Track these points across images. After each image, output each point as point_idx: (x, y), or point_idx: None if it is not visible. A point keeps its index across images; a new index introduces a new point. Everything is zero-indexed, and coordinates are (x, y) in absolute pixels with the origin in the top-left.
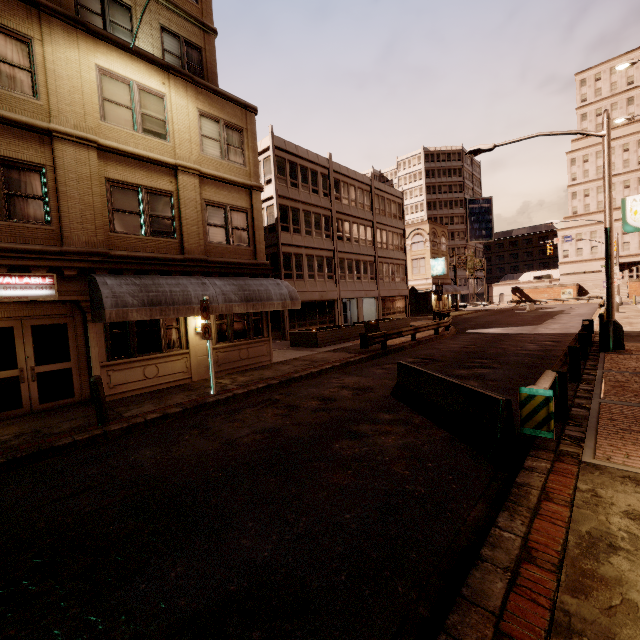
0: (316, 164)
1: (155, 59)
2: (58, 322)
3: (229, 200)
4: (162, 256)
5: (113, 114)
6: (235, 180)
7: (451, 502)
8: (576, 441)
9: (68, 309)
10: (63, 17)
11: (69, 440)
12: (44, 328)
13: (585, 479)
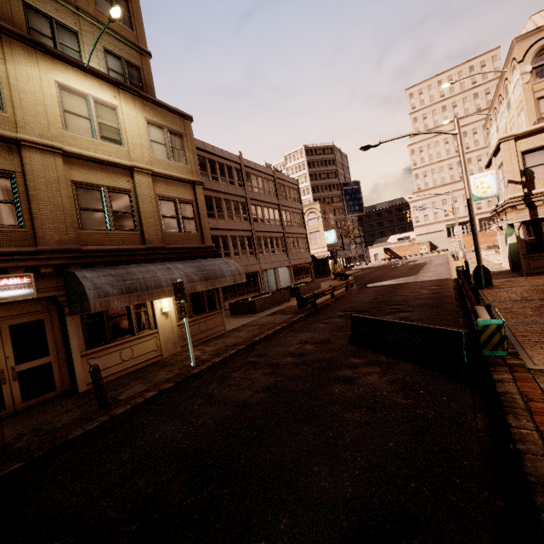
0: (230, 161)
1: (106, 76)
2: (35, 319)
3: (177, 194)
4: (127, 247)
5: (74, 124)
6: (181, 177)
7: (460, 417)
8: (514, 355)
9: (43, 305)
10: (23, 39)
11: (80, 431)
12: (22, 326)
13: (542, 381)
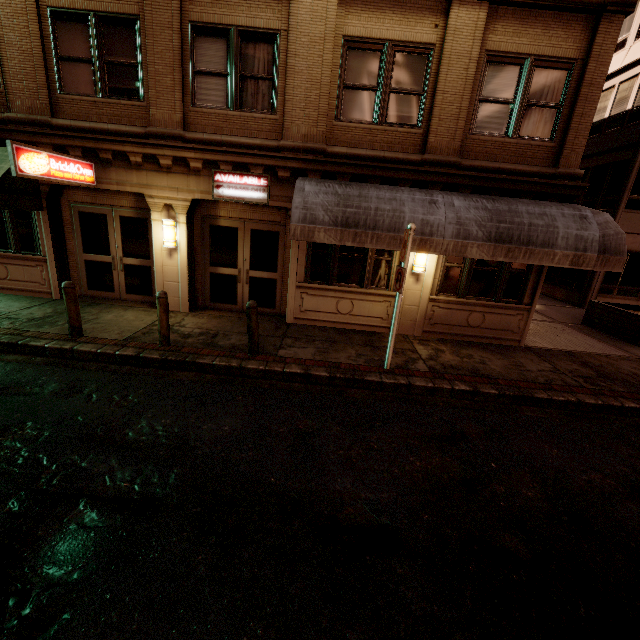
0: None
1: None
2: (272, 229)
3: (539, 46)
4: (391, 156)
5: None
6: None
7: None
8: None
9: (282, 217)
10: None
11: (209, 361)
12: (260, 234)
13: None
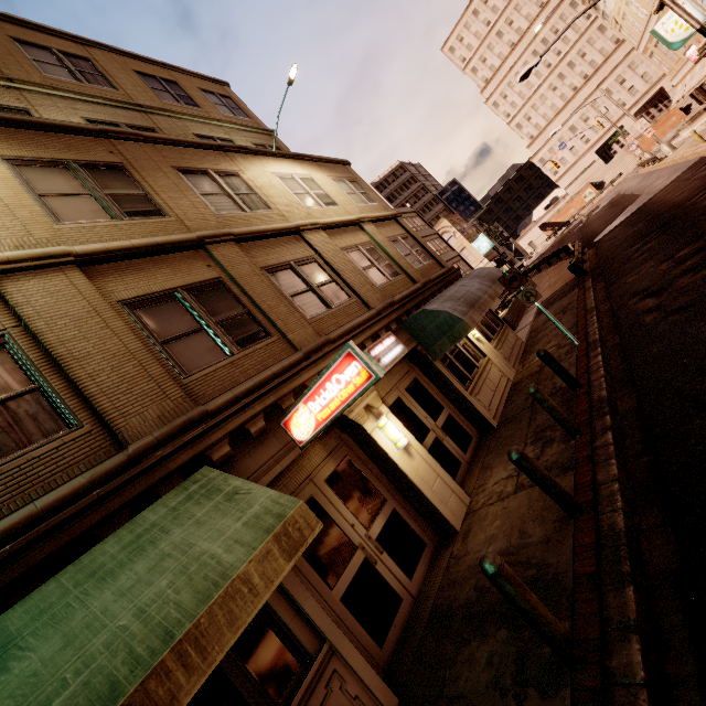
0: None
1: (287, 154)
2: (412, 379)
3: (394, 233)
4: (413, 289)
5: (305, 201)
6: (386, 215)
7: None
8: None
9: (406, 366)
10: (236, 149)
11: (603, 390)
12: (411, 388)
13: None
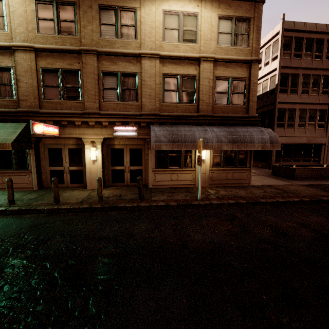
0: (323, 33)
1: None
2: (139, 147)
3: (233, 74)
4: (186, 114)
5: (168, 36)
6: (239, 58)
7: None
8: None
9: (143, 142)
10: None
11: (123, 205)
12: (133, 150)
13: None
